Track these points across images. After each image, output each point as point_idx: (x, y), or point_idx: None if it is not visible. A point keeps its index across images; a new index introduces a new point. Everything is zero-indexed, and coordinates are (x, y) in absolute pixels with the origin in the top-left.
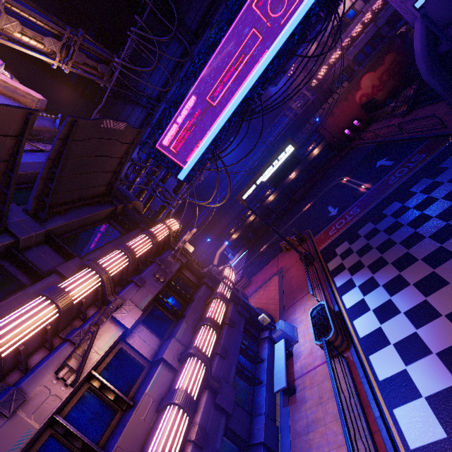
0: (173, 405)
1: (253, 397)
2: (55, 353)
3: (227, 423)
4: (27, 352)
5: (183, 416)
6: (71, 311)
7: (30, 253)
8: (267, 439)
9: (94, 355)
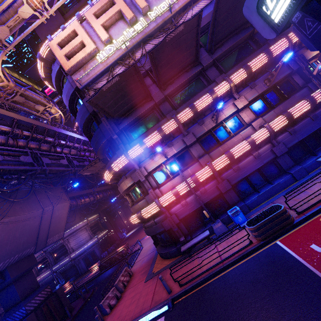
0: (245, 140)
1: (304, 159)
2: (212, 112)
3: (277, 159)
4: (205, 110)
5: (248, 145)
6: (217, 99)
7: (207, 72)
8: (295, 174)
9: (223, 116)
